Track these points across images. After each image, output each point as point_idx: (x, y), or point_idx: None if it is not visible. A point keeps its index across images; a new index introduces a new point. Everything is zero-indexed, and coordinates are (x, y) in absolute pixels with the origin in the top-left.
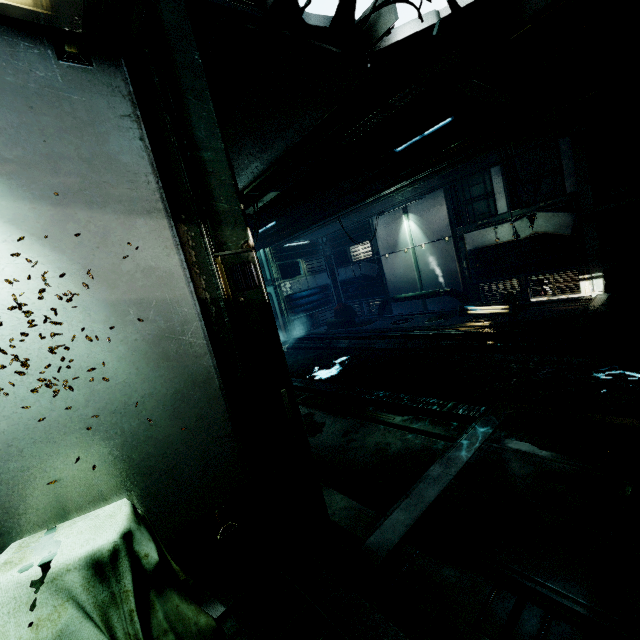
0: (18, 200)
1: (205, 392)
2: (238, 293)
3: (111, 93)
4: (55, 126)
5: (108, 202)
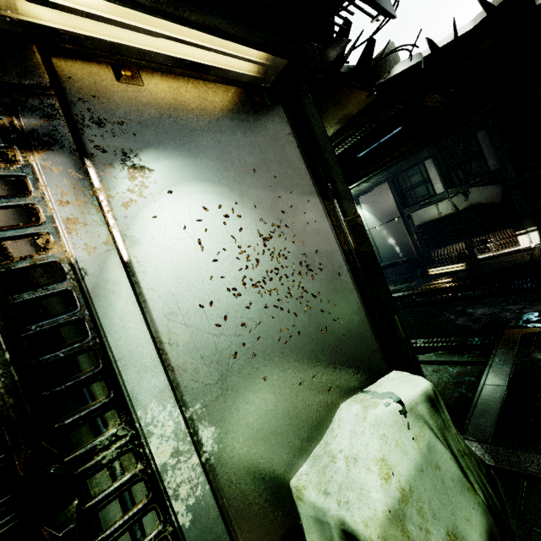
0: (257, 189)
1: (359, 317)
2: (359, 246)
3: (281, 121)
4: (263, 143)
5: (292, 188)
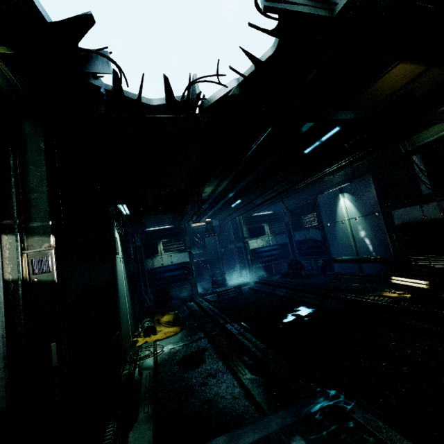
0: None
1: None
2: (34, 275)
3: None
4: None
5: None
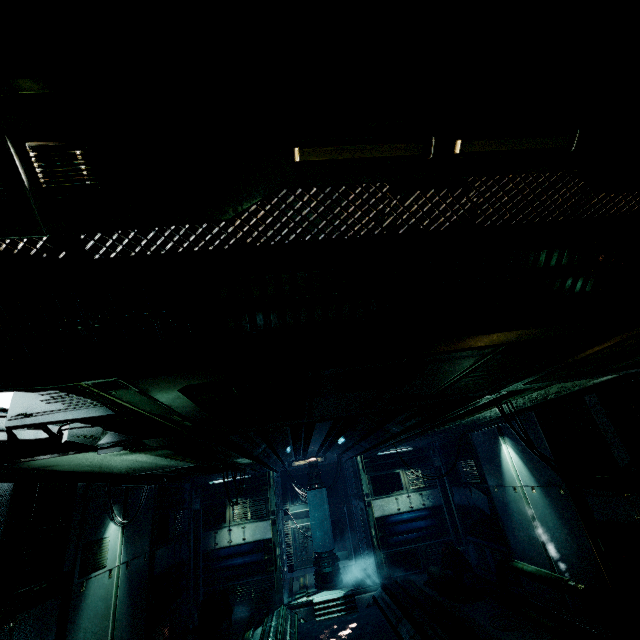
0: None
1: None
2: None
3: None
4: None
5: None
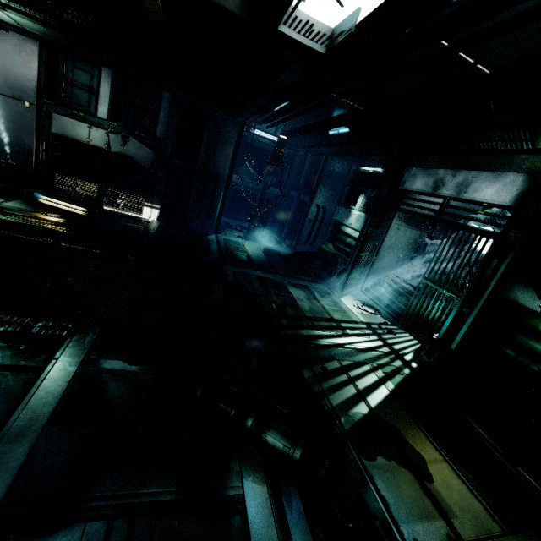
0: None
1: None
2: None
3: None
4: None
5: None
